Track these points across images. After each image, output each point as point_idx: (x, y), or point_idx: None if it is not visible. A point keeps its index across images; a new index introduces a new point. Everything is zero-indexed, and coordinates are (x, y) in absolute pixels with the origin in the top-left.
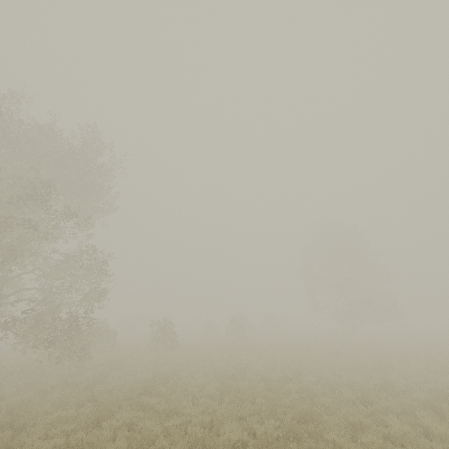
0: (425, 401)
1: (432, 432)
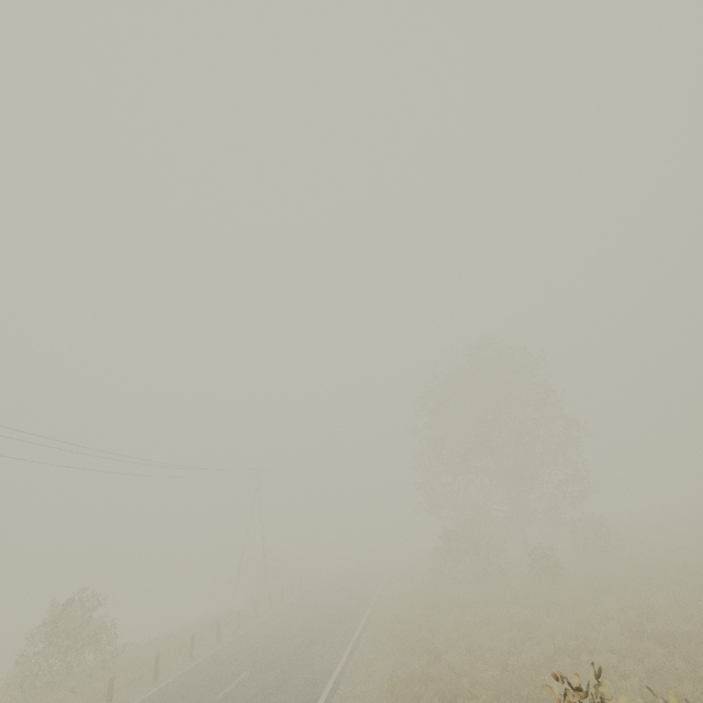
0: None
1: None
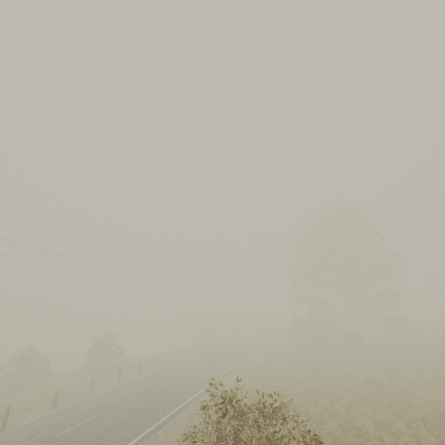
0: None
1: None
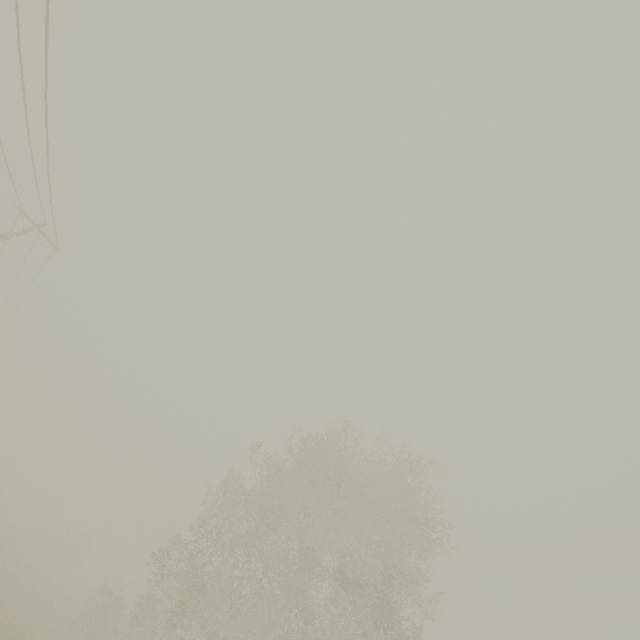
0: None
1: None
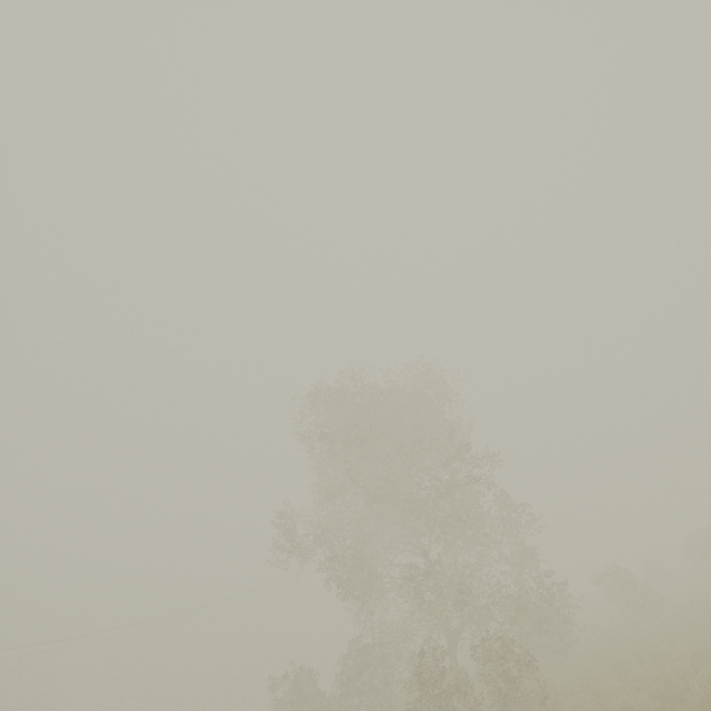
0: None
1: None
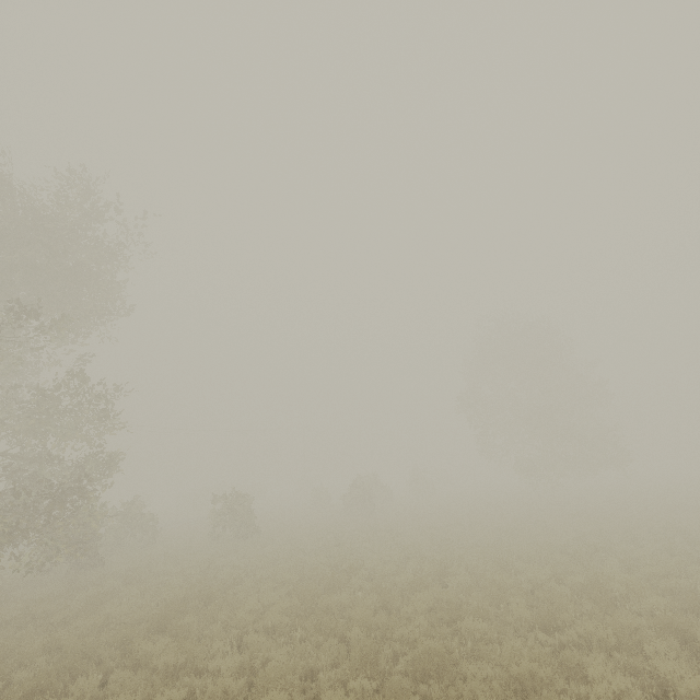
0: (662, 619)
1: (675, 687)
